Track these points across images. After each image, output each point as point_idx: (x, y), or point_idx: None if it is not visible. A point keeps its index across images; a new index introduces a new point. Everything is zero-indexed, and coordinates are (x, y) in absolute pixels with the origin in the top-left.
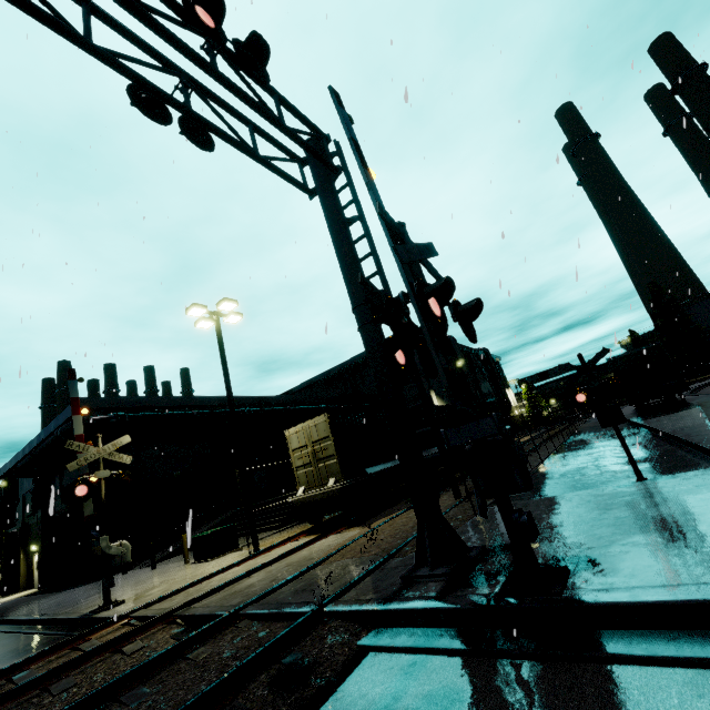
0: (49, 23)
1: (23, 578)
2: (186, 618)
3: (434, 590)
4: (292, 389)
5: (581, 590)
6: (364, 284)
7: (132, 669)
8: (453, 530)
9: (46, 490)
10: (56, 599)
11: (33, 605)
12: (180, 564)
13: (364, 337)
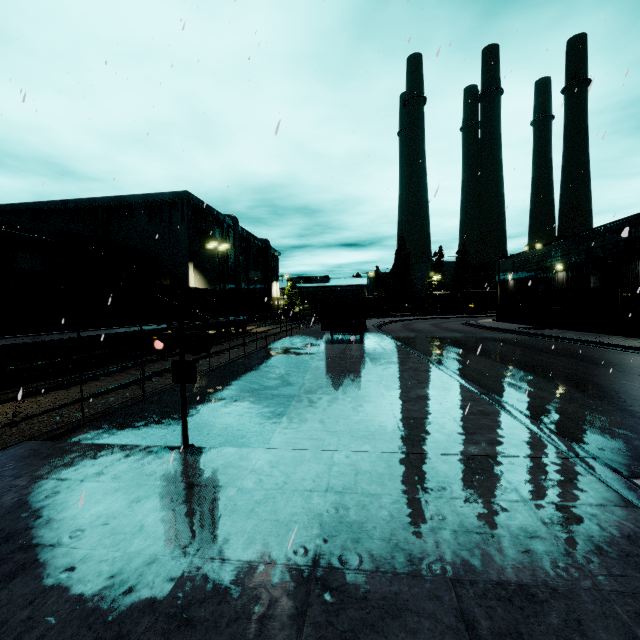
0: None
1: None
2: None
3: None
4: (19, 204)
5: None
6: None
7: None
8: None
9: None
10: None
11: None
12: None
13: None
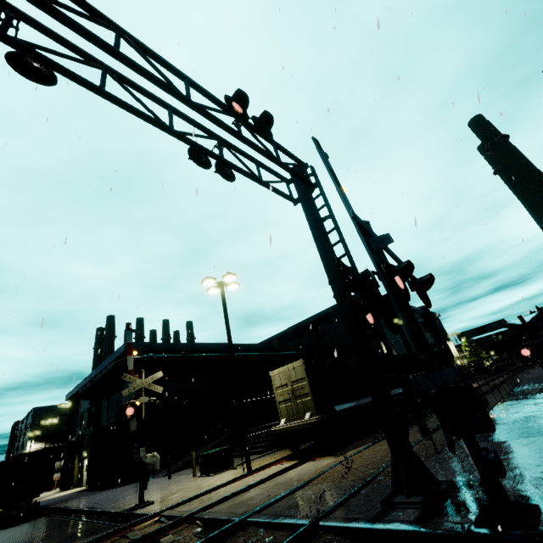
0: (153, 123)
1: (76, 477)
2: (204, 520)
3: (412, 516)
4: (269, 339)
5: None
6: (339, 264)
7: None
8: (422, 464)
9: (97, 410)
10: (100, 496)
11: (85, 499)
12: (189, 476)
13: (339, 302)
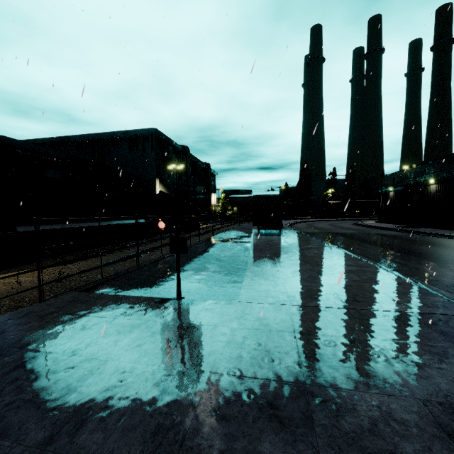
0: None
1: None
2: None
3: None
4: (43, 139)
5: None
6: None
7: None
8: None
9: None
10: None
11: None
12: None
13: None
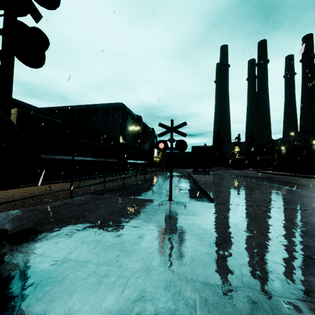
0: None
1: None
2: None
3: None
4: (47, 108)
5: None
6: None
7: None
8: None
9: None
10: None
11: None
12: None
13: None
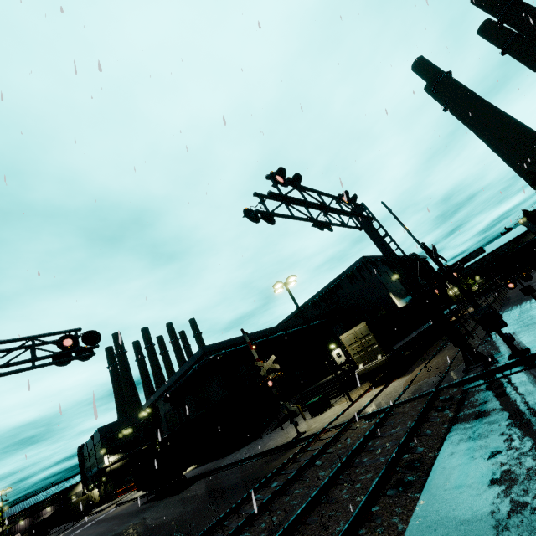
0: (310, 221)
1: None
2: (364, 416)
3: (481, 369)
4: (290, 315)
5: (535, 350)
6: (411, 266)
7: (379, 419)
8: (476, 351)
9: (184, 407)
10: (236, 455)
11: (224, 461)
12: (298, 422)
13: (411, 285)
